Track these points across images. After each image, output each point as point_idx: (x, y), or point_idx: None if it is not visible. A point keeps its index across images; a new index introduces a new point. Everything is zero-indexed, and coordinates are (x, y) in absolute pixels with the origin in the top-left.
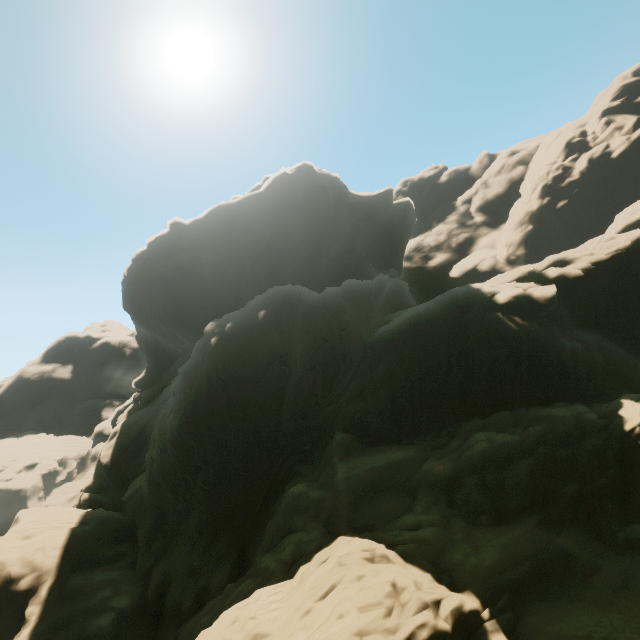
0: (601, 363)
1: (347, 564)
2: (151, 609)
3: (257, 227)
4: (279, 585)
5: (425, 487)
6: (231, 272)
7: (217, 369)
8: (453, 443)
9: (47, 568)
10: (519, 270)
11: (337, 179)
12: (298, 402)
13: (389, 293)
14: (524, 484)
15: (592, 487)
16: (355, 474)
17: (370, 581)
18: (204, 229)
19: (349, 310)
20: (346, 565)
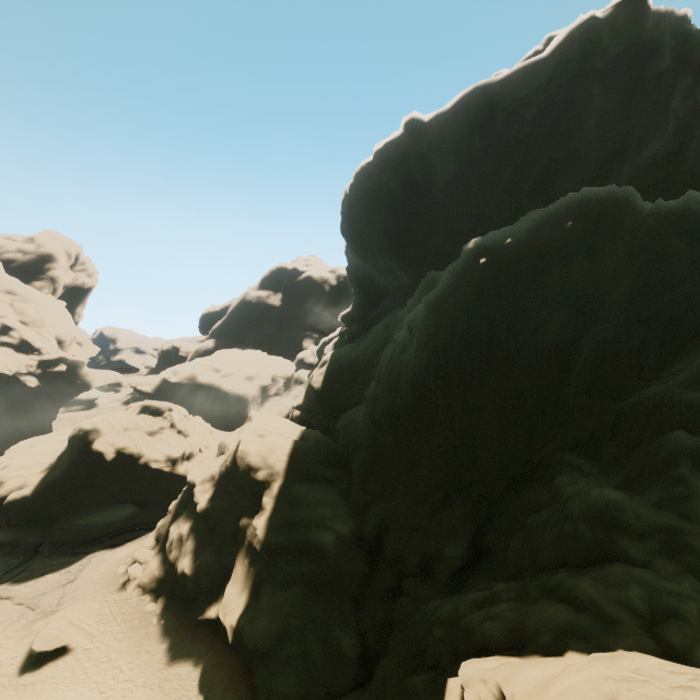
0: None
1: None
2: (366, 545)
3: (529, 115)
4: (682, 672)
5: None
6: (476, 187)
7: (483, 302)
8: None
9: (277, 469)
10: None
11: (685, 20)
12: (604, 369)
13: None
14: None
15: None
16: None
17: None
18: (447, 126)
19: None
20: None
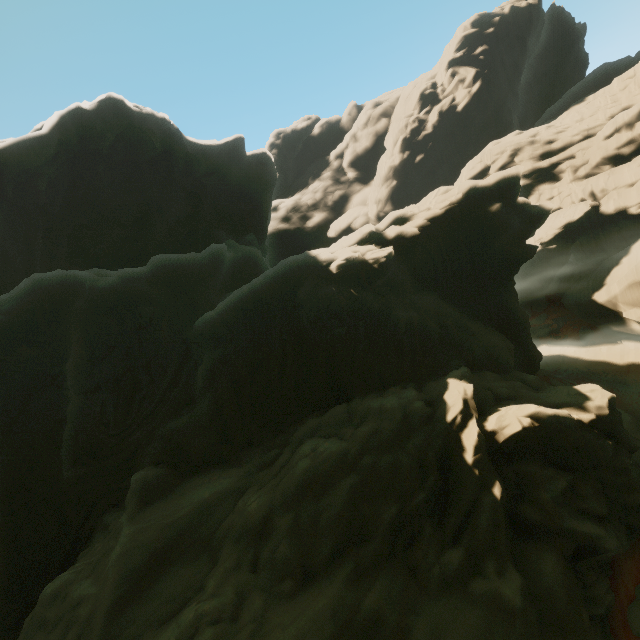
0: (435, 332)
1: None
2: None
3: (43, 185)
4: None
5: (231, 541)
6: (15, 252)
7: None
8: (280, 460)
9: None
10: (360, 231)
11: (166, 121)
12: (79, 440)
13: (234, 265)
14: (340, 518)
15: (411, 507)
16: (141, 542)
17: None
18: None
19: (156, 298)
20: None
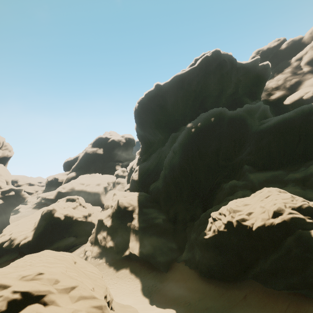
0: None
1: (272, 192)
2: (171, 220)
3: (194, 83)
4: (246, 197)
5: (291, 181)
6: (181, 105)
7: (195, 141)
8: (301, 168)
9: (135, 205)
10: None
11: (231, 55)
12: (227, 154)
13: (261, 111)
14: None
15: None
16: (258, 177)
17: (282, 195)
18: (169, 86)
19: (248, 117)
20: (271, 192)
